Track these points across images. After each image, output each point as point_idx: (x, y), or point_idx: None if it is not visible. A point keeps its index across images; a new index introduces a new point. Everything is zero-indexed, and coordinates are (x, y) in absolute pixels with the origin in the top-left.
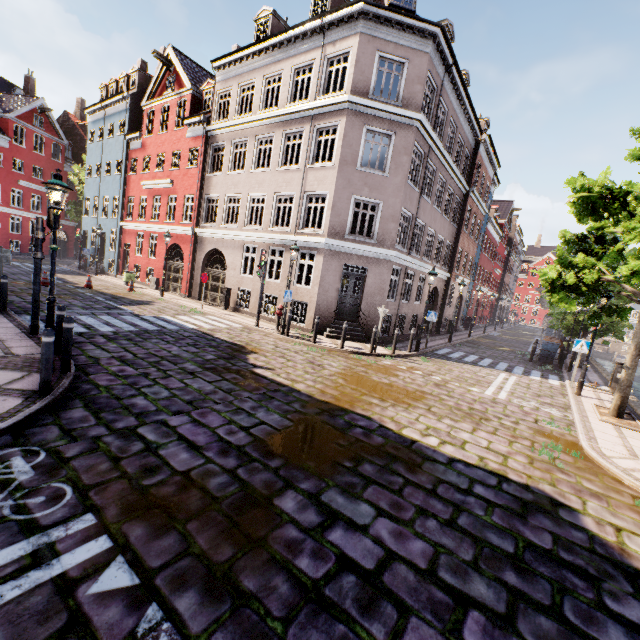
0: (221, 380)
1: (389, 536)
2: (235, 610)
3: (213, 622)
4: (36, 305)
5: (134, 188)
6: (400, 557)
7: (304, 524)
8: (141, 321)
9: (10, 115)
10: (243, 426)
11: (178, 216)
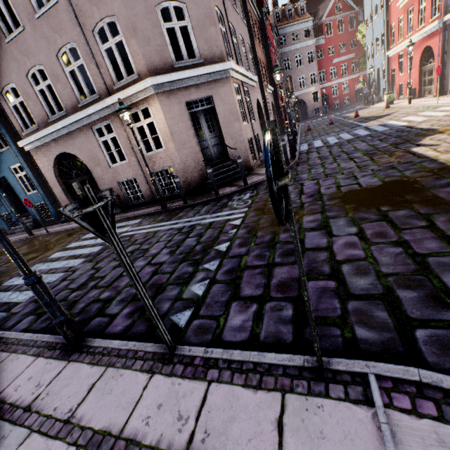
0: (366, 160)
1: (342, 243)
2: (248, 237)
3: (241, 237)
4: (292, 137)
5: (393, 15)
6: (331, 251)
7: (303, 226)
8: (363, 131)
9: (322, 20)
10: (340, 185)
11: (426, 16)
